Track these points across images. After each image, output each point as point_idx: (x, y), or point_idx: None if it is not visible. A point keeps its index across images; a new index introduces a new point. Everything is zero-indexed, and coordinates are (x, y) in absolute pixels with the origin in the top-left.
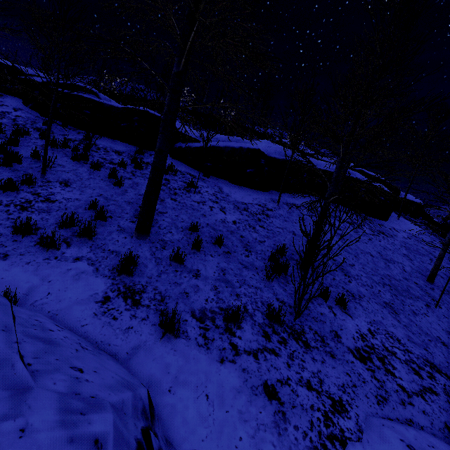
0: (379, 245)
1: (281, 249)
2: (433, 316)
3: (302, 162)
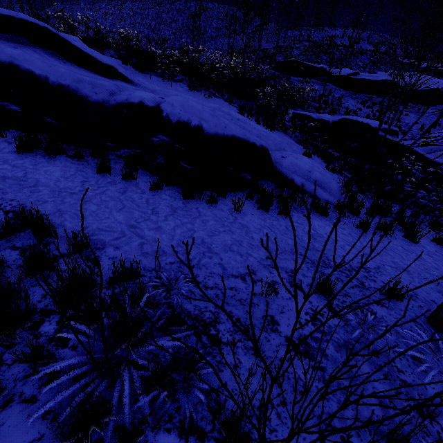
0: None
1: None
2: None
3: None
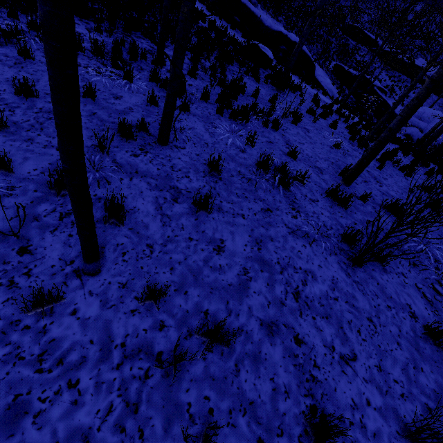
0: None
1: None
2: None
3: None
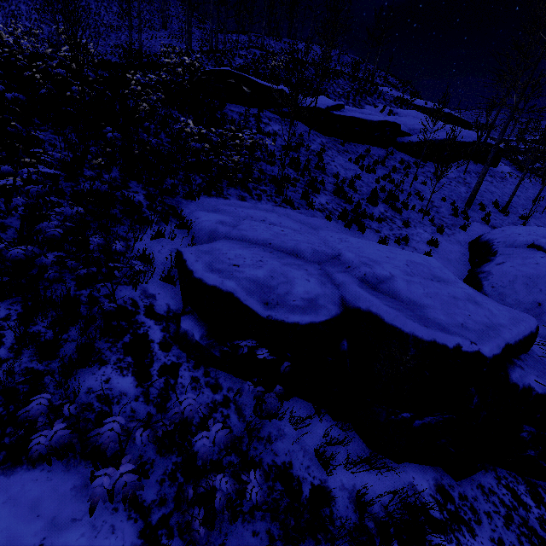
0: (508, 187)
1: (495, 202)
2: (543, 218)
3: (472, 142)
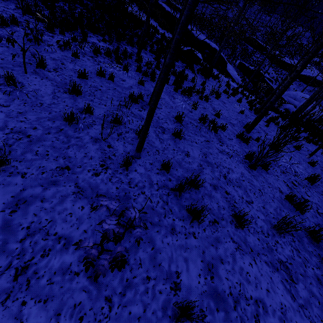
0: None
1: None
2: None
3: (322, 81)
